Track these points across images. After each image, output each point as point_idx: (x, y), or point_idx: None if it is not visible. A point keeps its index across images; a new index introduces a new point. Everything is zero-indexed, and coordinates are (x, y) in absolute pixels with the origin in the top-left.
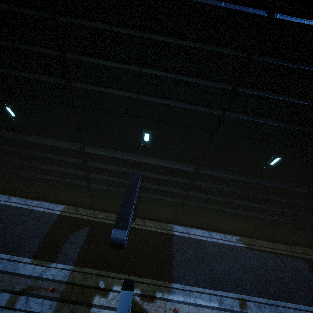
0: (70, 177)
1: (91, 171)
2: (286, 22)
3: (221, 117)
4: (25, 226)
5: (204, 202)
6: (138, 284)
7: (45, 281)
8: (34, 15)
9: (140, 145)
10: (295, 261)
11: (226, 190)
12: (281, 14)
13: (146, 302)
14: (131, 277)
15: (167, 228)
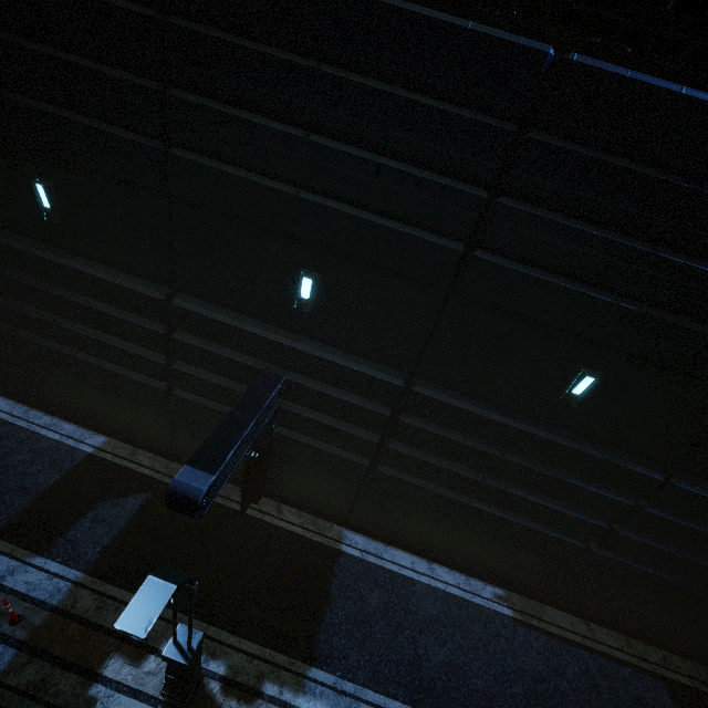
0: (132, 364)
1: (180, 356)
2: (592, 71)
3: (466, 262)
4: (6, 462)
5: (420, 473)
6: (226, 652)
7: (5, 595)
8: (126, 10)
9: (291, 307)
10: (638, 680)
11: (472, 446)
12: (582, 56)
13: (235, 700)
14: (214, 629)
15: (329, 534)
